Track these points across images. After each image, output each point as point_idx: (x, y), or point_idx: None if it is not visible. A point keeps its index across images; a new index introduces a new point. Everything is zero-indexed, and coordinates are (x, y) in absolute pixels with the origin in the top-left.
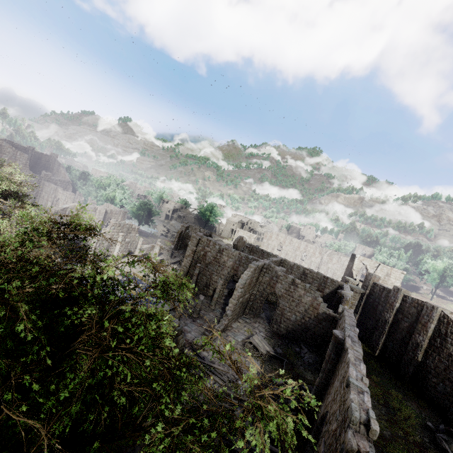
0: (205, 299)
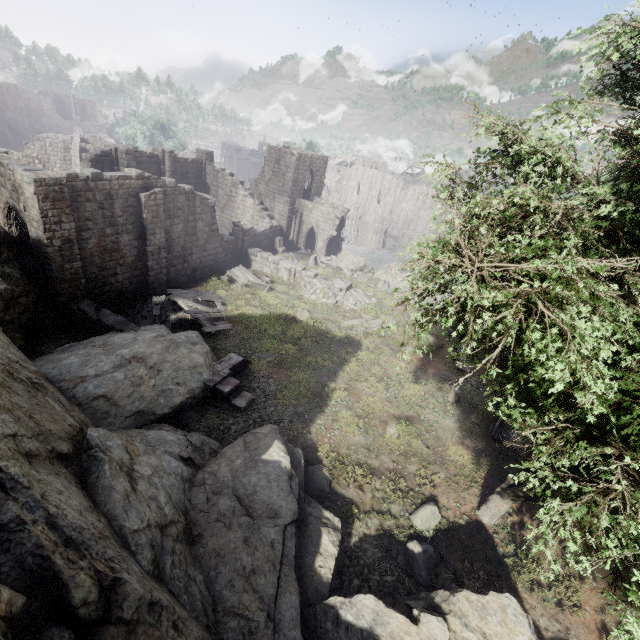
0: None
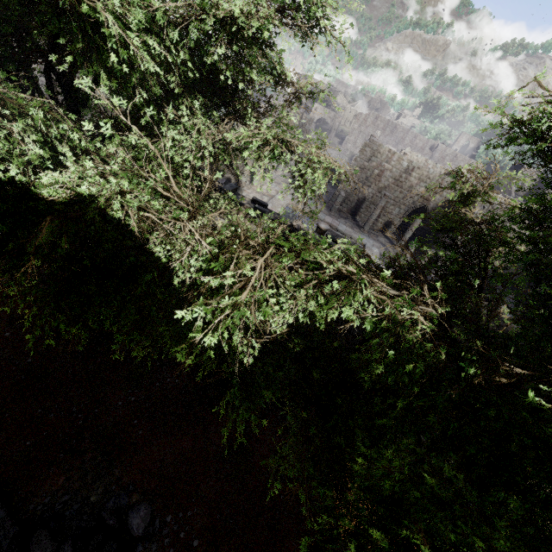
0: (380, 236)
